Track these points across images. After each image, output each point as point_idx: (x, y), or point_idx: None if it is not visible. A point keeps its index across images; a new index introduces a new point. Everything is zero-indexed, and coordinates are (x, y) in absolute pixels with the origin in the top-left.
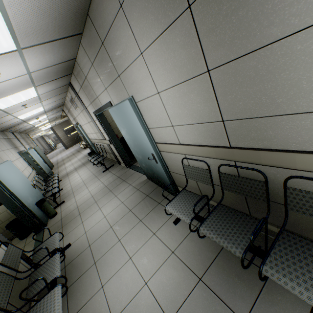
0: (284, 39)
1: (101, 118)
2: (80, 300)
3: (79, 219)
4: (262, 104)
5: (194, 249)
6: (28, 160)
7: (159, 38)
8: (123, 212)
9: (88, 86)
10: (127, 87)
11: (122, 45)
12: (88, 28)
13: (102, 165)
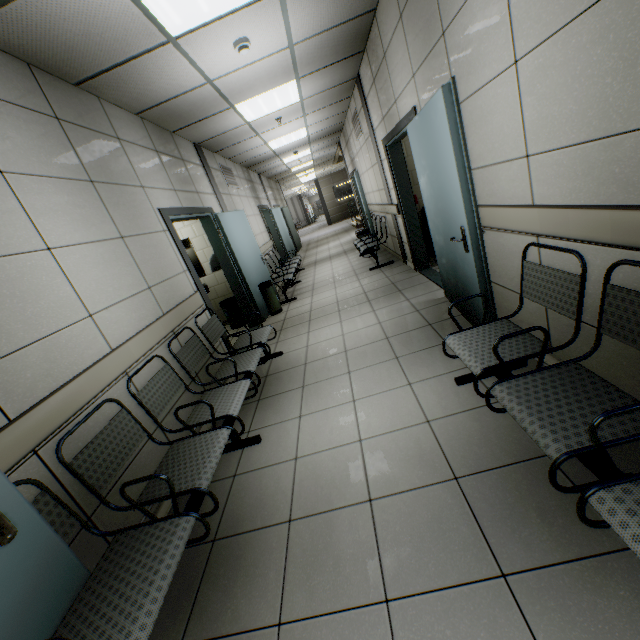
0: None
1: (394, 154)
2: (268, 418)
3: (306, 327)
4: None
5: (472, 433)
6: (269, 224)
7: None
8: (374, 336)
9: (385, 77)
10: (454, 62)
11: None
12: None
13: (373, 259)
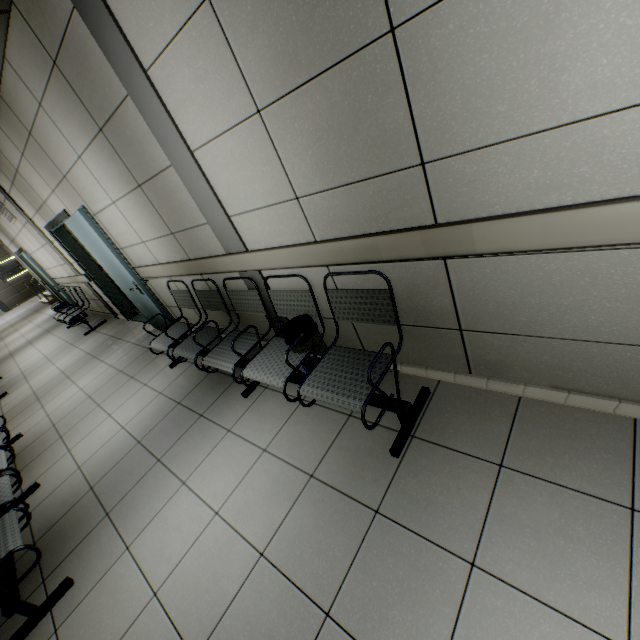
0: (165, 172)
1: (63, 236)
2: (38, 472)
3: (37, 405)
4: (183, 218)
5: (184, 383)
6: None
7: (90, 147)
8: (110, 376)
9: (26, 185)
10: (81, 193)
11: (55, 142)
12: (4, 110)
13: (85, 325)
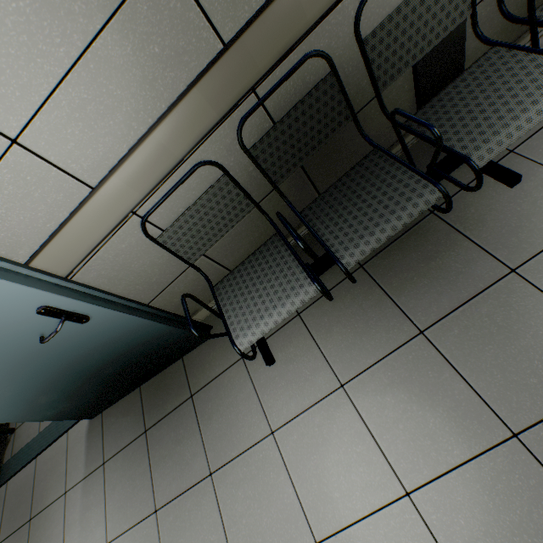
0: None
1: None
2: None
3: None
4: None
5: (351, 329)
6: None
7: None
8: None
9: None
10: None
11: None
12: None
13: None
